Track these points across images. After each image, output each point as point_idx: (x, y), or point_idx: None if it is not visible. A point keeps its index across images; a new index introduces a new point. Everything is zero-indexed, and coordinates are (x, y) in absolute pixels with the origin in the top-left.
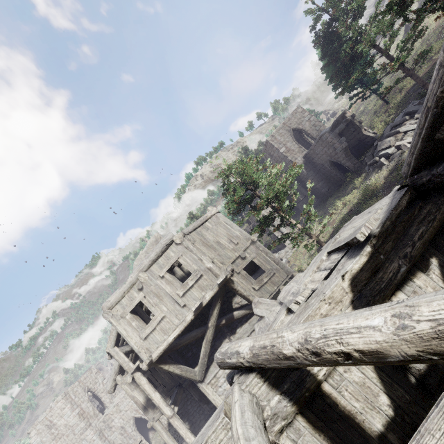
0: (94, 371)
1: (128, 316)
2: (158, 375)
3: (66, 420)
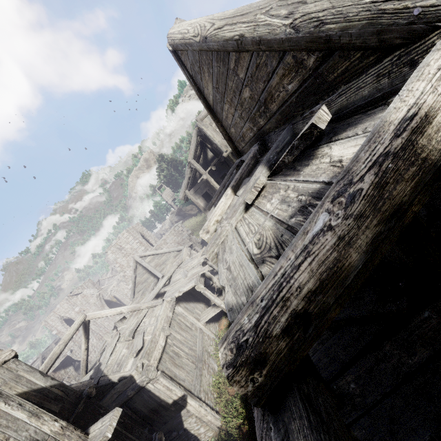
0: (139, 224)
1: (214, 125)
2: (213, 190)
3: (131, 245)
